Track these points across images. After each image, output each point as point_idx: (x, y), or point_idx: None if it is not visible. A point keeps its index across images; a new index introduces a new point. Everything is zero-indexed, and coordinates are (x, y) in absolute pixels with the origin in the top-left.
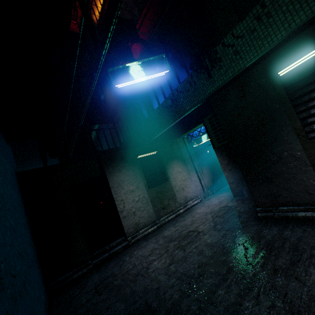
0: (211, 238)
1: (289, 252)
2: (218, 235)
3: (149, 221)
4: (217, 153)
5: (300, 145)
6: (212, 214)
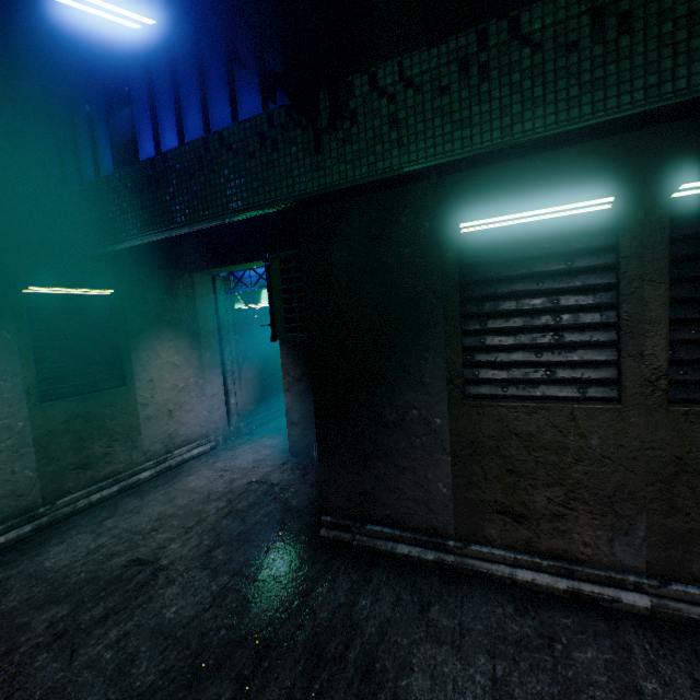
0: (182, 604)
1: (353, 684)
2: (206, 589)
3: (7, 509)
4: (283, 347)
5: (447, 406)
6: (222, 502)
